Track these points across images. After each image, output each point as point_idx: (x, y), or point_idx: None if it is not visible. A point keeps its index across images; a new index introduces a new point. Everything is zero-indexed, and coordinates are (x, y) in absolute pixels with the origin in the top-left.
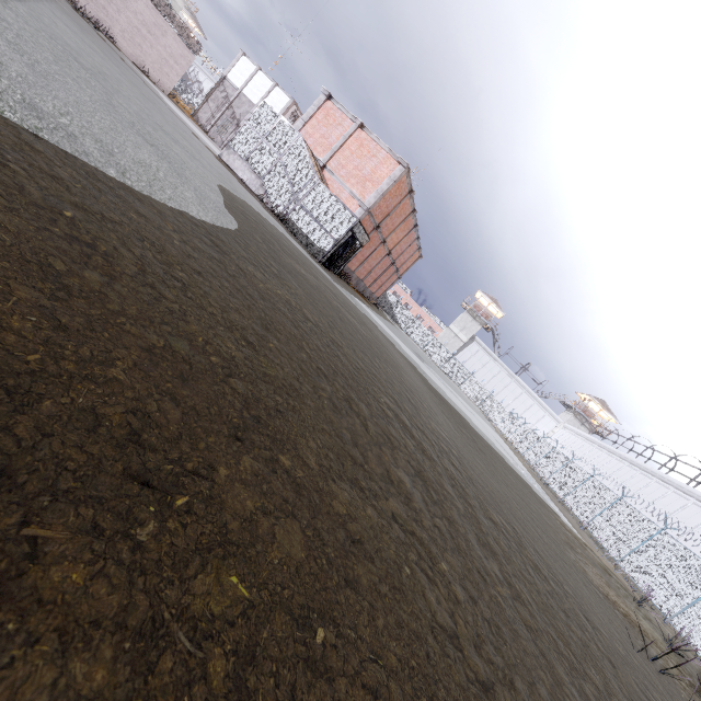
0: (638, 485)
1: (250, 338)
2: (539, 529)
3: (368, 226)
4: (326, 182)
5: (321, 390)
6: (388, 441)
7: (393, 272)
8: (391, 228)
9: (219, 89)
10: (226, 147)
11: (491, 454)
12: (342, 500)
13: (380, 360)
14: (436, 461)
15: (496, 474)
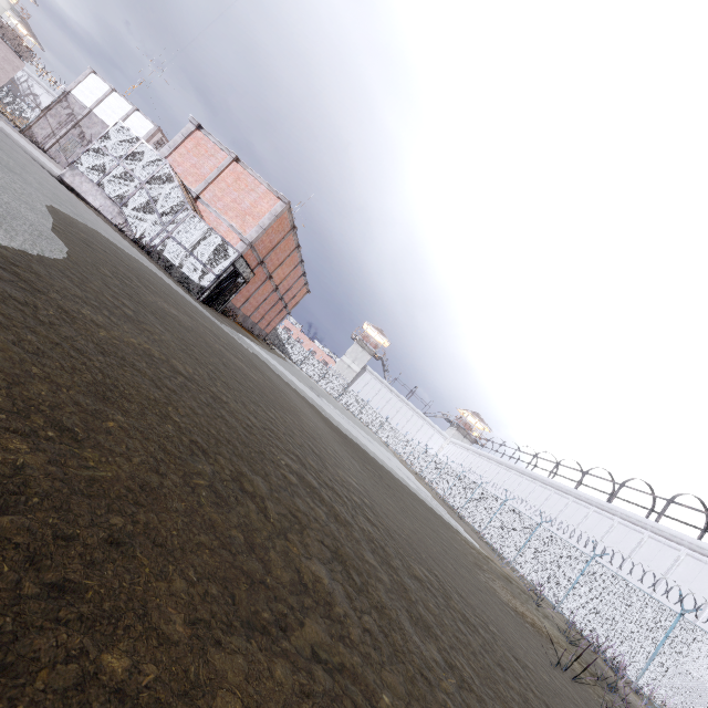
0: (513, 485)
1: (67, 422)
2: (453, 560)
3: (252, 260)
4: (201, 214)
5: (196, 476)
6: (294, 522)
7: (282, 307)
8: (276, 263)
9: (61, 104)
10: (69, 167)
11: (397, 486)
12: (232, 679)
13: (276, 408)
14: (351, 524)
15: (406, 510)
